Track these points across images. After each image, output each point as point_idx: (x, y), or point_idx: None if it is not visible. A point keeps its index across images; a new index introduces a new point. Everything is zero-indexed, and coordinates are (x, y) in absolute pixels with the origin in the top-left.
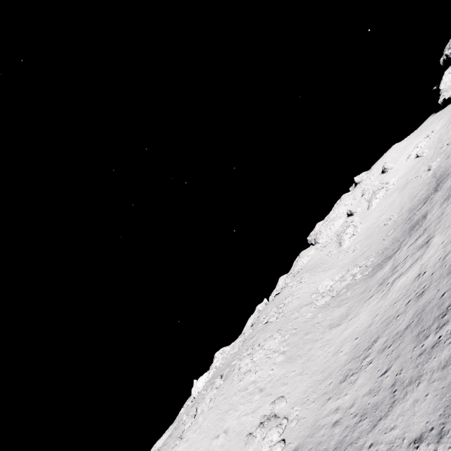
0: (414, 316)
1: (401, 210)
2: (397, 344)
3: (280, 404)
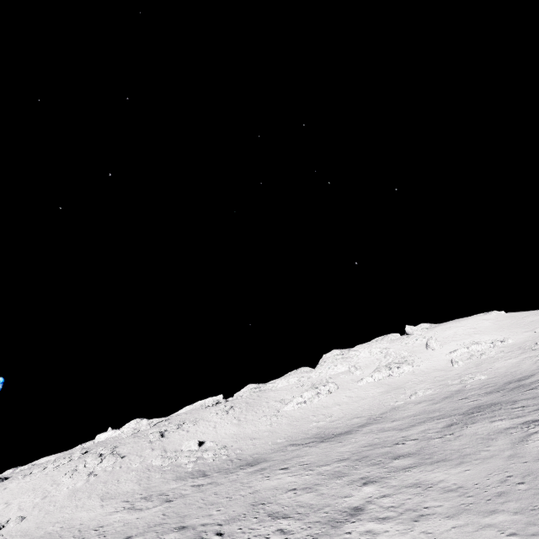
0: None
1: (335, 420)
2: None
3: (12, 523)
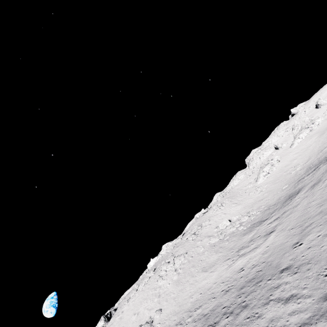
0: (212, 309)
1: (307, 161)
2: (196, 324)
3: (157, 316)
